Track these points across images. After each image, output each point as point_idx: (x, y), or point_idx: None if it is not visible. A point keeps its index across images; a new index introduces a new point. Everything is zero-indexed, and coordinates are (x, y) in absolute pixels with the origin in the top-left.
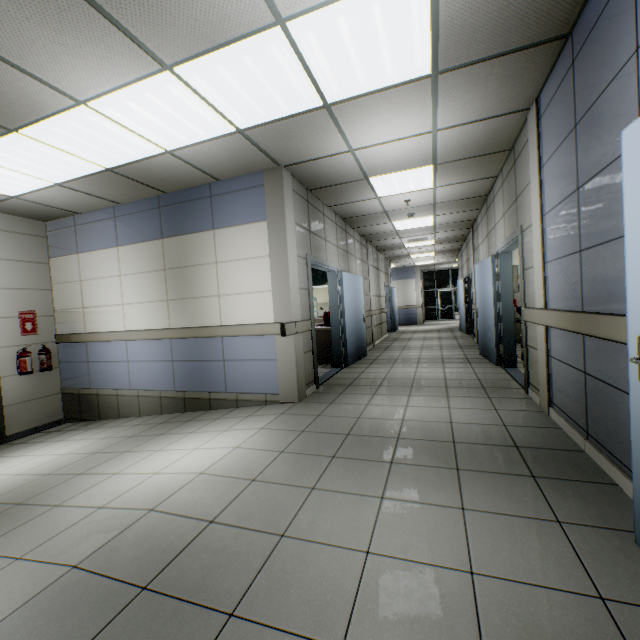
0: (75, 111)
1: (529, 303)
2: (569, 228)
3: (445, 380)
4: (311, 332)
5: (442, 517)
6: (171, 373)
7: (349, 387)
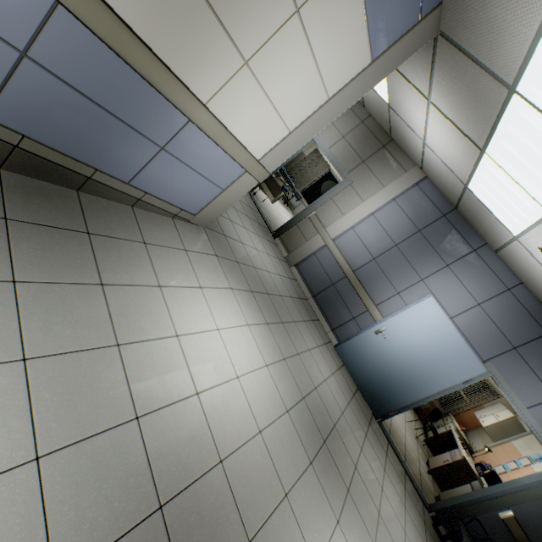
0: None
1: (319, 216)
2: (378, 245)
3: (241, 202)
4: None
5: (319, 353)
6: None
7: None
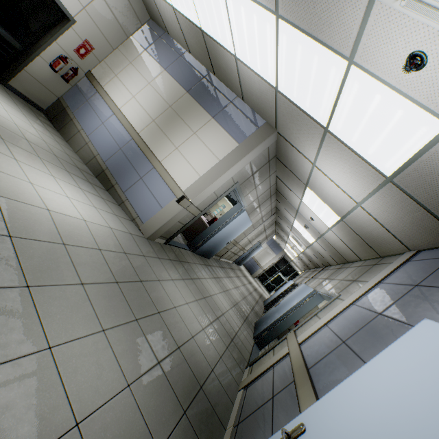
0: None
1: (298, 332)
2: (354, 325)
3: (222, 314)
4: (194, 217)
5: (113, 377)
6: (113, 153)
7: (178, 262)
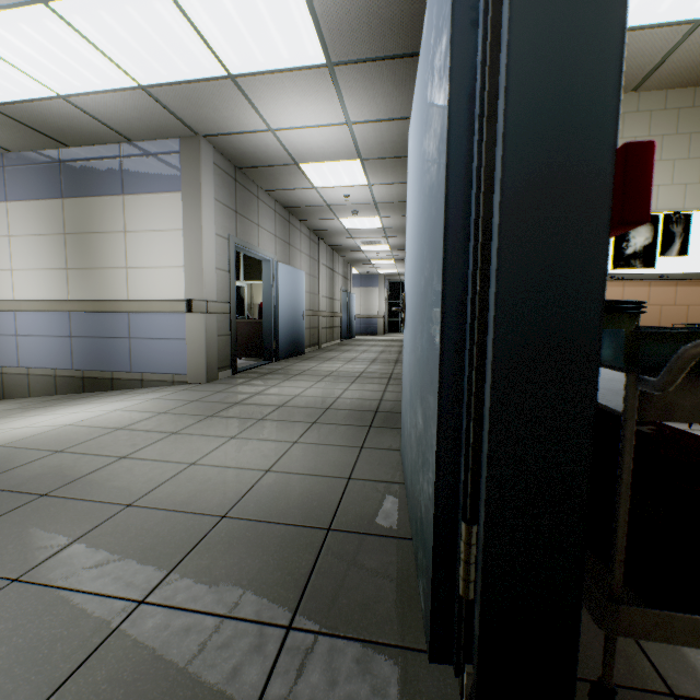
0: None
1: None
2: None
3: (362, 373)
4: (230, 316)
5: (274, 446)
6: (69, 350)
7: (267, 374)
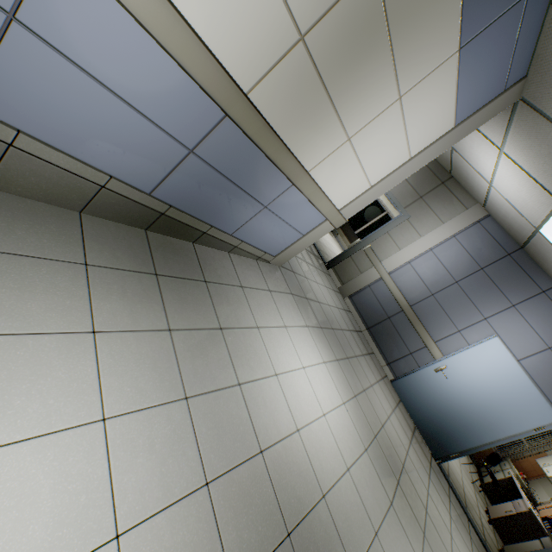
0: None
1: (374, 249)
2: (437, 281)
3: None
4: None
5: (380, 389)
6: (167, 166)
7: None
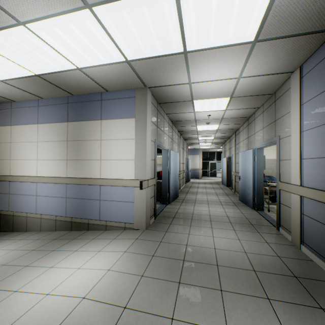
0: (16, 29)
1: (283, 179)
2: None
3: (228, 217)
4: (154, 185)
5: None
6: (64, 205)
7: (174, 219)
